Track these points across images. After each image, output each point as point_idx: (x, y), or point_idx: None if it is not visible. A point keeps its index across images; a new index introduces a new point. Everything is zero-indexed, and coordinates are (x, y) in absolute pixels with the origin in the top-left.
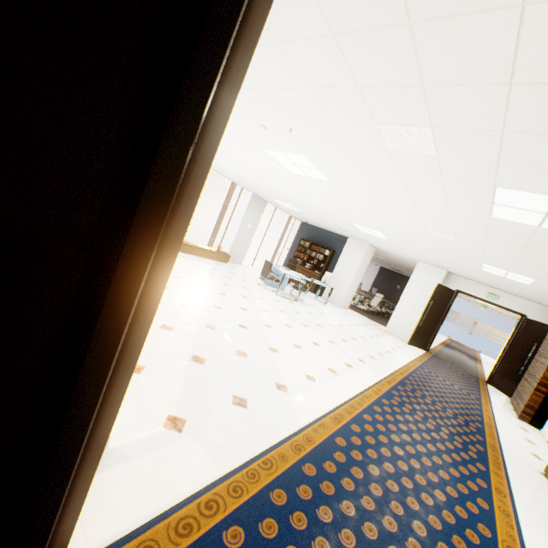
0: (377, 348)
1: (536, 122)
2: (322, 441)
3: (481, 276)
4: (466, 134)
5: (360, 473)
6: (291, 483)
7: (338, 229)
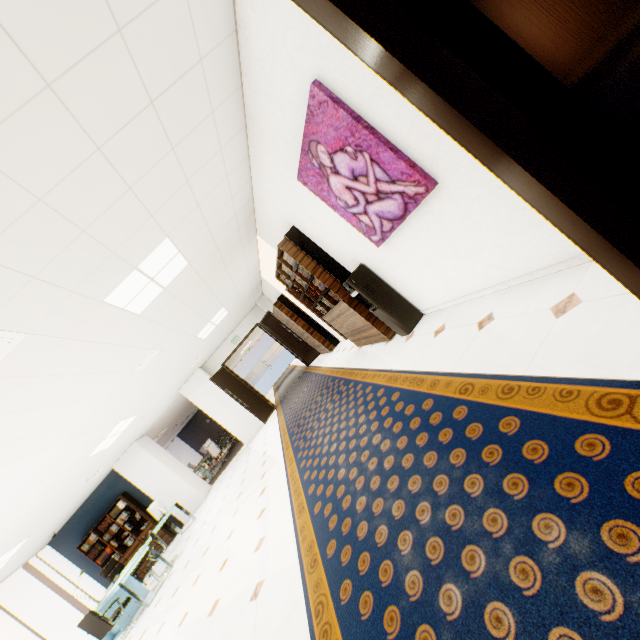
0: (259, 456)
1: (41, 255)
2: (314, 530)
3: (213, 342)
4: (17, 303)
5: (342, 488)
6: (338, 572)
7: (93, 480)
